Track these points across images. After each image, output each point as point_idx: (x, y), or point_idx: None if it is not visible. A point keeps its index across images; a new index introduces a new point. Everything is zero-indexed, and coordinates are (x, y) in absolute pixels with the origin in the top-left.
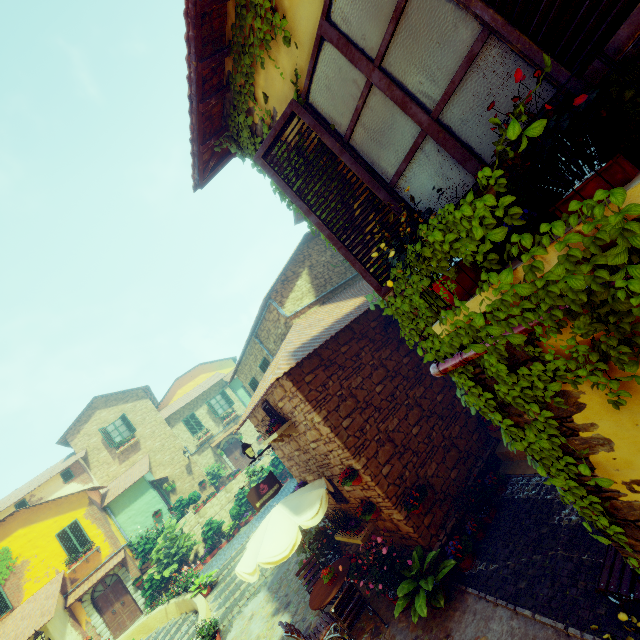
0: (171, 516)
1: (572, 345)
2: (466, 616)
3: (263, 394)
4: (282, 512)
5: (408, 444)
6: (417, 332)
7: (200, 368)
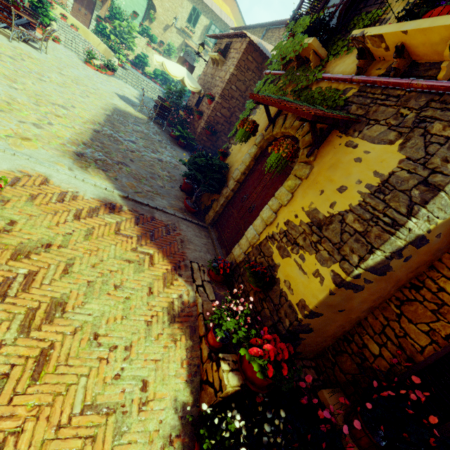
0: (138, 26)
1: (279, 86)
2: (181, 150)
3: (235, 32)
4: (185, 70)
5: (232, 125)
6: (277, 57)
7: (233, 4)
